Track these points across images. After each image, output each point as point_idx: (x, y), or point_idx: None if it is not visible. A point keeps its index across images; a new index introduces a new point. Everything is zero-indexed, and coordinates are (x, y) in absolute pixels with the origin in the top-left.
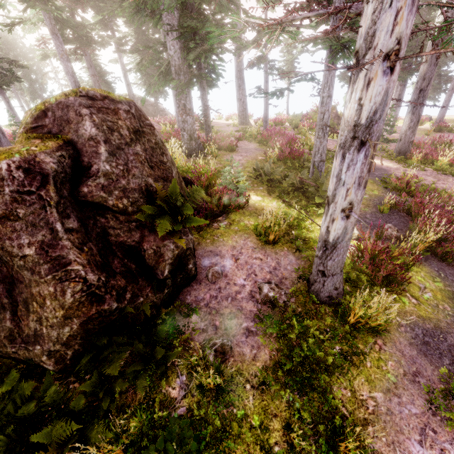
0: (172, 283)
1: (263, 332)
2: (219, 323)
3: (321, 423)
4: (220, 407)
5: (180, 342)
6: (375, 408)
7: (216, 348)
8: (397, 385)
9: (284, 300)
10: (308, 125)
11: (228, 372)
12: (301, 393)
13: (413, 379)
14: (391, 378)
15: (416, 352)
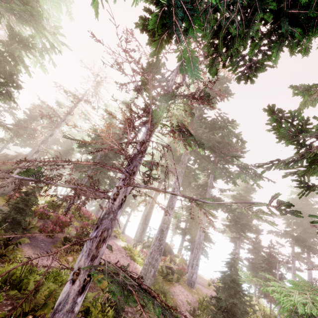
0: None
1: None
2: None
3: None
4: None
5: None
6: None
7: None
8: None
9: None
10: None
11: None
12: None
13: None
14: None
15: None
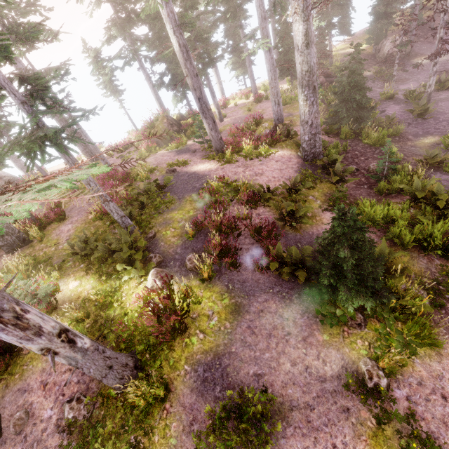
0: None
1: None
2: None
3: None
4: None
5: None
6: None
7: None
8: (177, 446)
9: (83, 415)
10: (144, 147)
11: None
12: None
13: (189, 430)
14: (173, 441)
15: (195, 397)
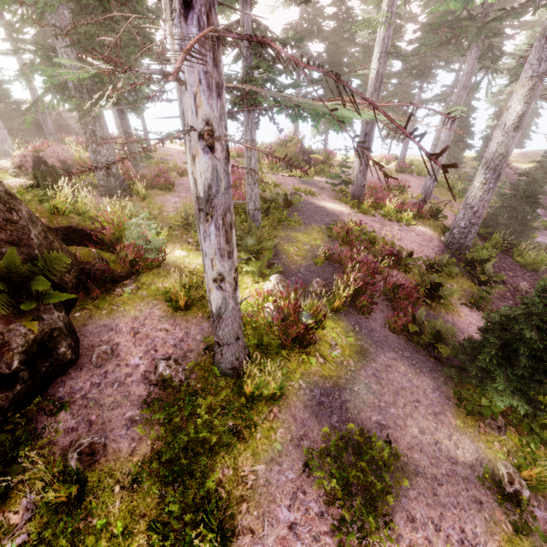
0: (31, 375)
1: (146, 420)
2: (96, 417)
3: (192, 512)
4: (75, 521)
5: (37, 450)
6: (254, 482)
7: (82, 450)
8: (282, 453)
9: (180, 378)
10: (269, 160)
11: (95, 476)
12: (177, 483)
13: (298, 443)
14: (278, 446)
15: (309, 415)
